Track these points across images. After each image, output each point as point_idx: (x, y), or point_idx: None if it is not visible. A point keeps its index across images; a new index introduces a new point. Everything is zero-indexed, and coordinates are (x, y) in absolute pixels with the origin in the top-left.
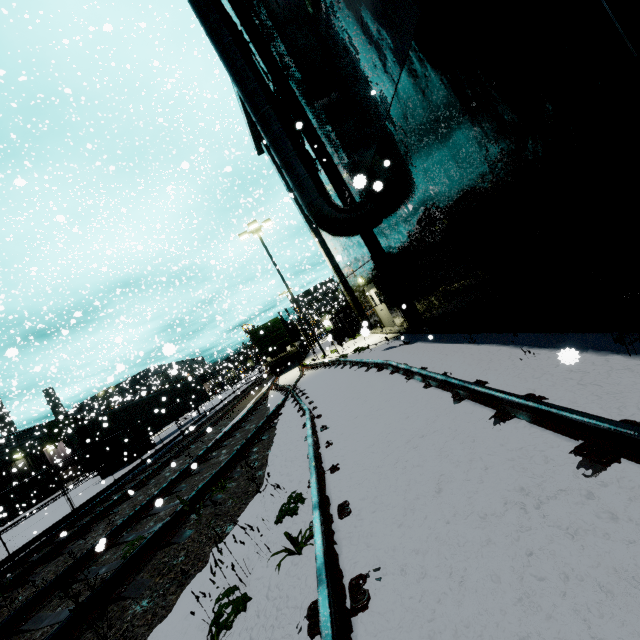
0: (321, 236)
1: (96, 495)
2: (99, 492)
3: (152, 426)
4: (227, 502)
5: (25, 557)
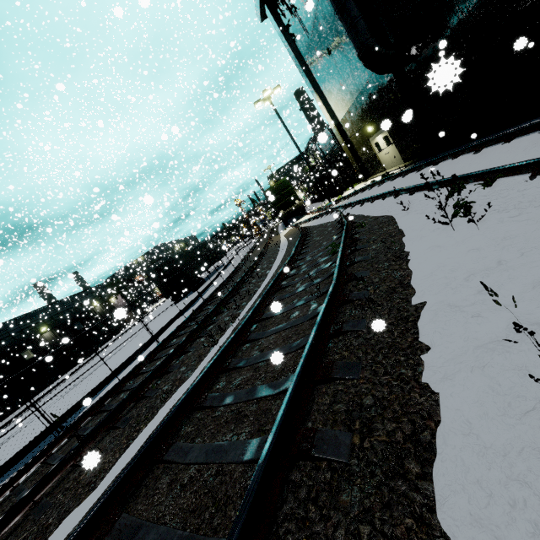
0: (324, 97)
1: (192, 301)
2: (192, 300)
3: (199, 269)
4: (374, 227)
5: (198, 309)
